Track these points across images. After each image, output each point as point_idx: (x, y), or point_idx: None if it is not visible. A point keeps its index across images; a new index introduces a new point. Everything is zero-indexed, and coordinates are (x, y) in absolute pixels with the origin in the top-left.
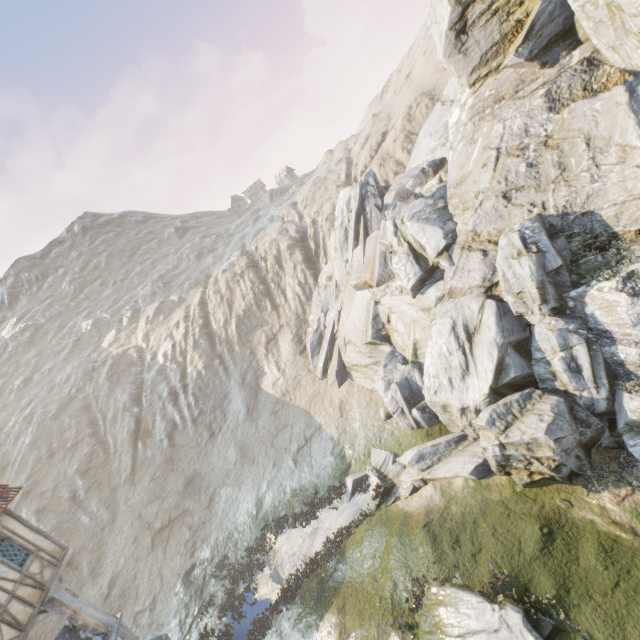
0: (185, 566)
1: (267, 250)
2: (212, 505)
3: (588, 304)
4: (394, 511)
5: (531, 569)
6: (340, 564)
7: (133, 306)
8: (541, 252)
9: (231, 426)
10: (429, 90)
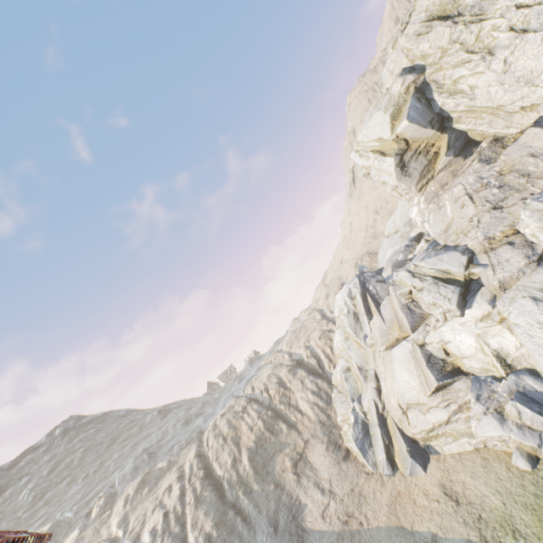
0: None
1: (266, 382)
2: None
3: None
4: None
5: None
6: None
7: (108, 490)
8: None
9: None
10: (364, 253)
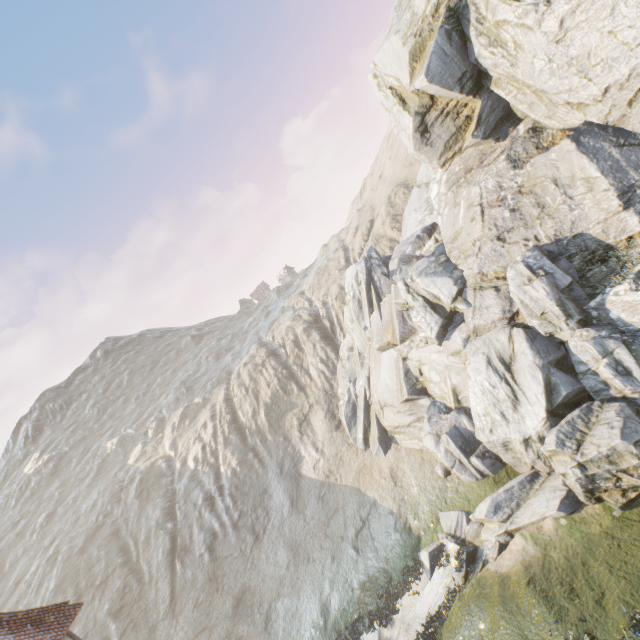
0: None
1: (284, 337)
2: (269, 625)
3: (610, 309)
4: (487, 576)
5: None
6: None
7: (157, 416)
8: (549, 274)
9: (276, 523)
10: (402, 182)
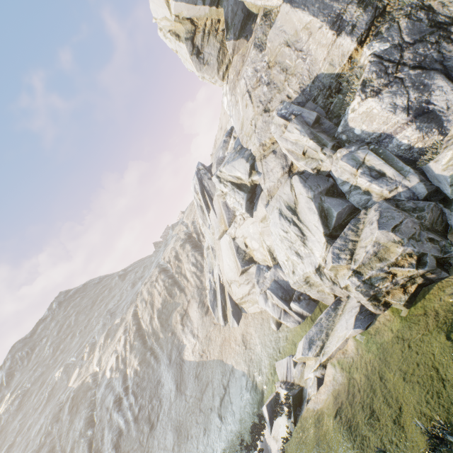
0: None
1: (169, 255)
2: None
3: (354, 127)
4: (307, 417)
5: None
6: None
7: (91, 342)
8: (298, 115)
9: (166, 409)
10: None
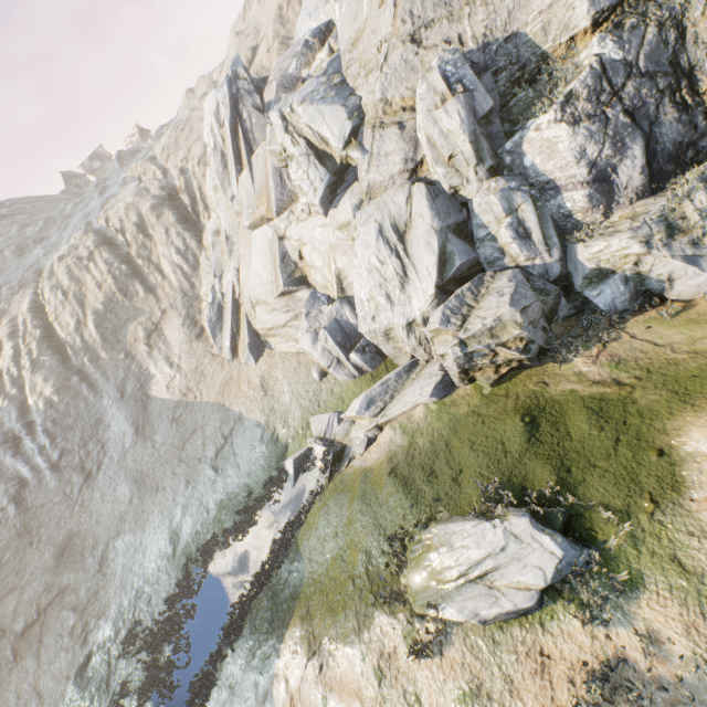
0: (75, 662)
1: (123, 219)
2: (105, 566)
3: (527, 153)
4: (351, 474)
5: (523, 466)
6: (295, 563)
7: None
8: (469, 91)
9: (115, 456)
10: None
